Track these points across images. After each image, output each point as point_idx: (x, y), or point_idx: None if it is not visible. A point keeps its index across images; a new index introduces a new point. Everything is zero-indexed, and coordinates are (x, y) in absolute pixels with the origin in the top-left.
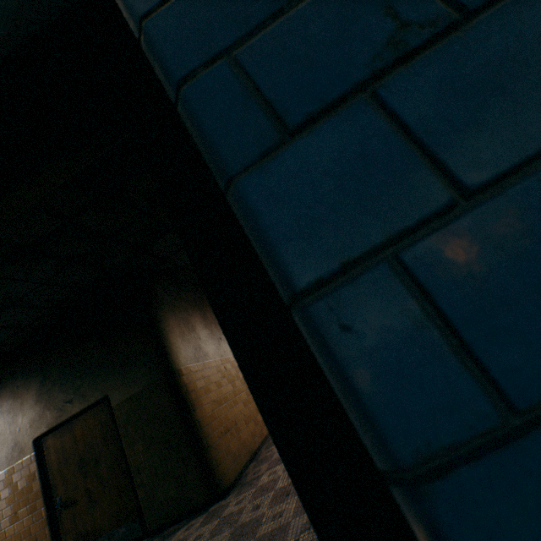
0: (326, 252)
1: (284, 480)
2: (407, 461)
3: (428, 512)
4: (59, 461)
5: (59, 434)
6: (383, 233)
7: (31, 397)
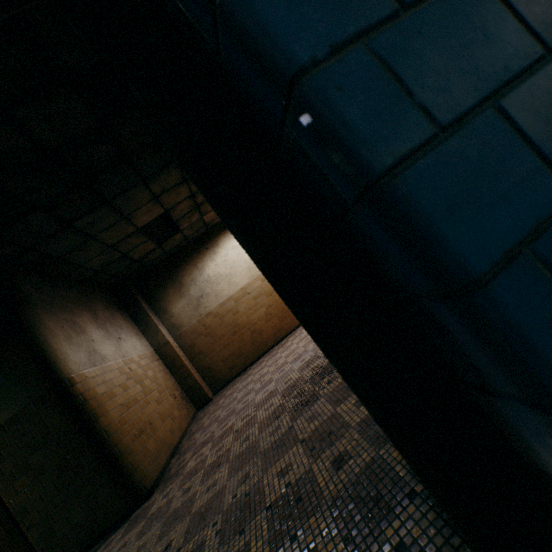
0: (318, 38)
1: (213, 456)
2: (389, 165)
3: (403, 192)
4: None
5: None
6: (356, 27)
7: None
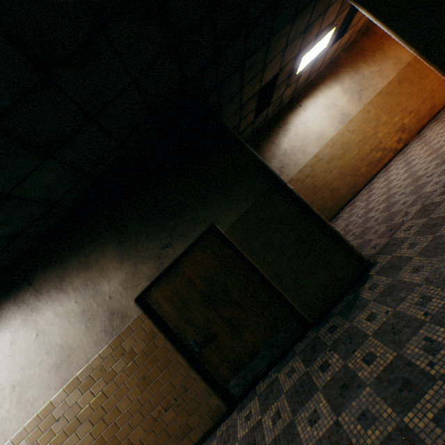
0: None
1: None
2: None
3: None
4: (177, 309)
5: (165, 284)
6: None
7: (111, 260)
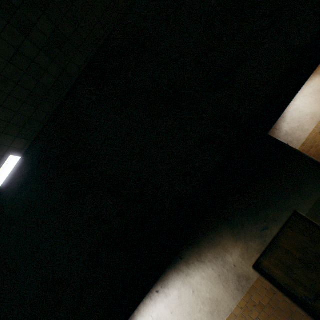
0: None
1: None
2: None
3: None
4: (284, 272)
5: (269, 254)
6: None
7: (228, 240)
